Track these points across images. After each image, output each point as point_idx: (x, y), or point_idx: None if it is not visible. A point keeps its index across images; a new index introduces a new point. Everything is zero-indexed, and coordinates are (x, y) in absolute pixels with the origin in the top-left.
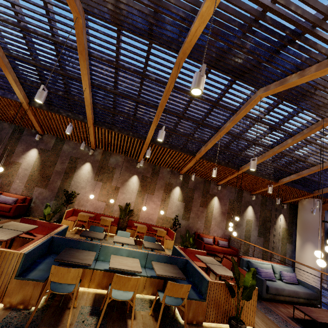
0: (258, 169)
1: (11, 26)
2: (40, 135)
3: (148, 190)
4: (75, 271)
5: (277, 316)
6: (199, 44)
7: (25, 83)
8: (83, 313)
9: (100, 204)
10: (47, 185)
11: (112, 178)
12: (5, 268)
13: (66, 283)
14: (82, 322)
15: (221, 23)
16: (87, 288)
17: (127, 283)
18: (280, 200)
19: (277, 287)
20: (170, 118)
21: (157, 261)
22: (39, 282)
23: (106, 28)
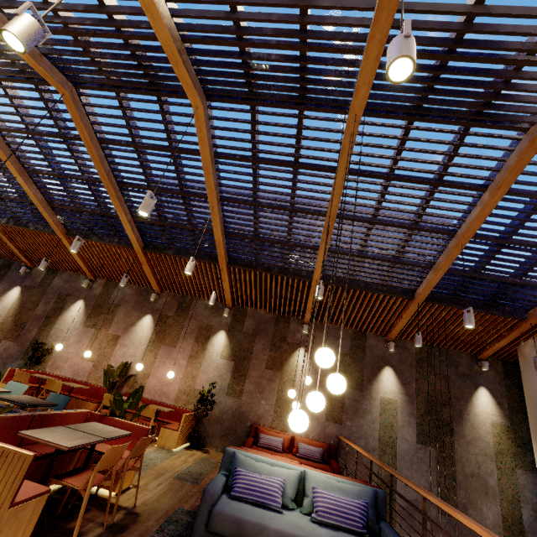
0: (349, 272)
1: None
2: (26, 267)
3: (167, 339)
4: None
5: None
6: (50, 54)
7: None
8: None
9: (85, 364)
10: (19, 336)
11: (111, 322)
12: None
13: None
14: None
15: (13, 3)
16: None
17: None
18: (470, 353)
19: (241, 516)
20: (138, 197)
21: None
22: None
23: None
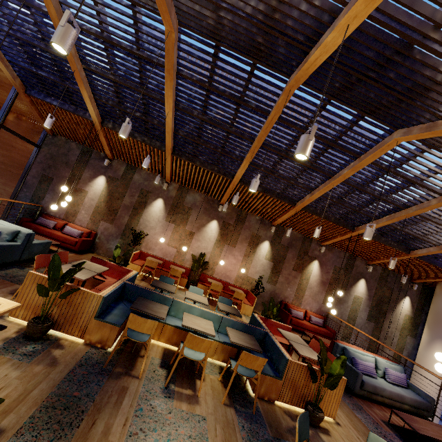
0: (382, 232)
1: (93, 37)
2: (109, 160)
3: (229, 240)
4: (151, 323)
5: (367, 416)
6: (318, 71)
7: (100, 100)
8: (153, 364)
9: (170, 250)
10: (114, 220)
11: (187, 221)
12: (87, 307)
13: (142, 332)
14: (153, 371)
15: (351, 51)
16: (157, 341)
17: (201, 344)
18: (408, 278)
19: (375, 384)
20: (269, 155)
21: (232, 327)
22: (116, 326)
23: (202, 43)
